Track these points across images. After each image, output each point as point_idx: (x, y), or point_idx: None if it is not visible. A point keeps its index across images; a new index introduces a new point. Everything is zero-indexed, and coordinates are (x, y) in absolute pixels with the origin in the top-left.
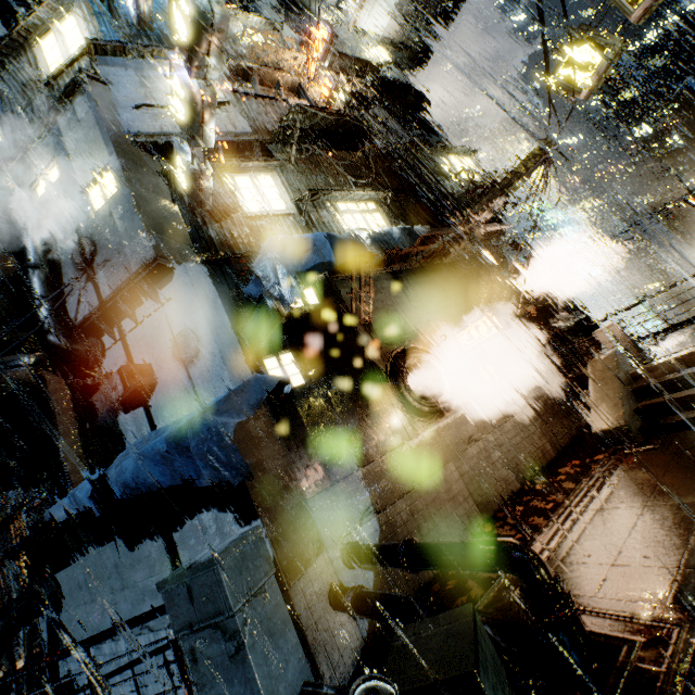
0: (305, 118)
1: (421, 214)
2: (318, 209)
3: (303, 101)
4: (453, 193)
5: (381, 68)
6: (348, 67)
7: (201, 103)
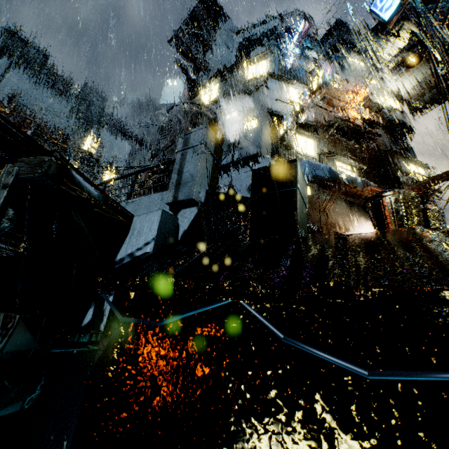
0: (340, 123)
1: (378, 183)
2: (327, 160)
3: (342, 115)
4: (401, 181)
5: (391, 112)
6: (372, 107)
7: (306, 107)
